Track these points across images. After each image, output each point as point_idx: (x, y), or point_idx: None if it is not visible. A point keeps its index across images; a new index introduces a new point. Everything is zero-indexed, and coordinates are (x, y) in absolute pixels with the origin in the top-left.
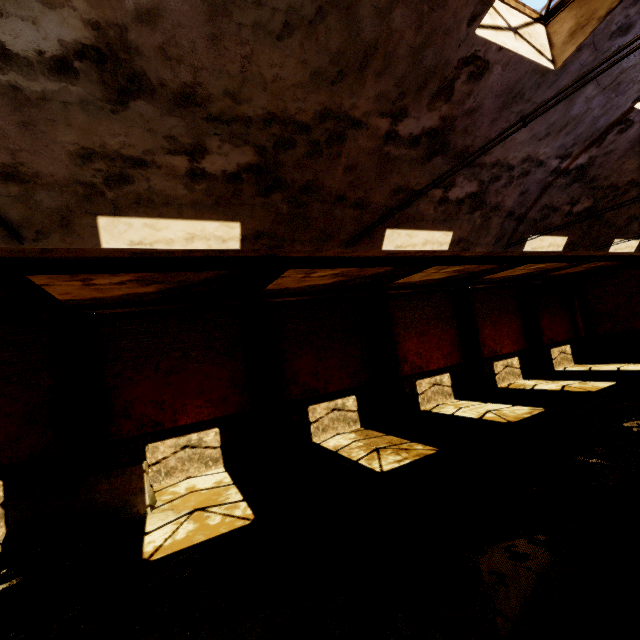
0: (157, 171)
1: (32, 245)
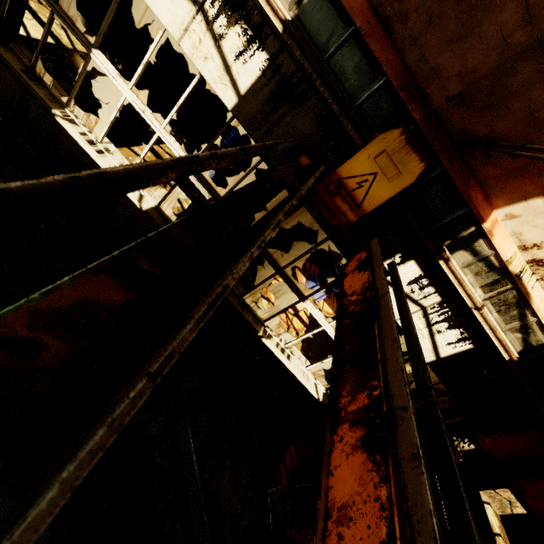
0: None
1: None
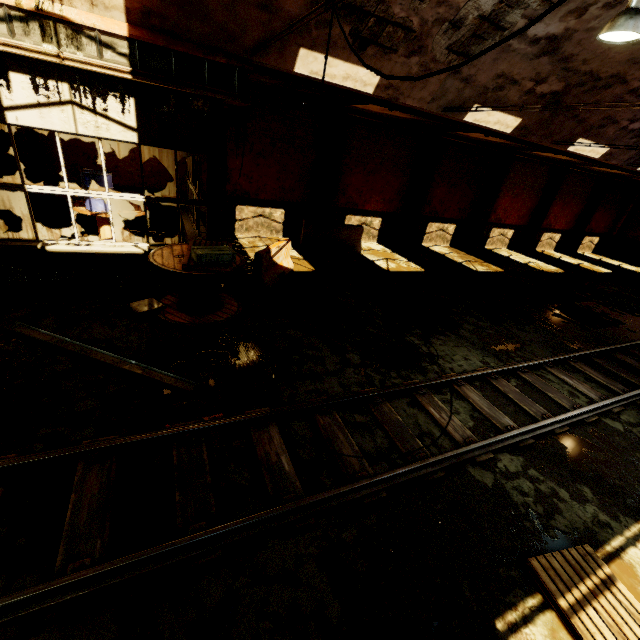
0: (517, 87)
1: (443, 113)
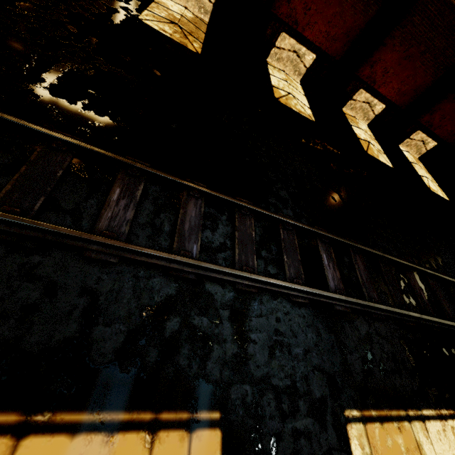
0: None
1: None
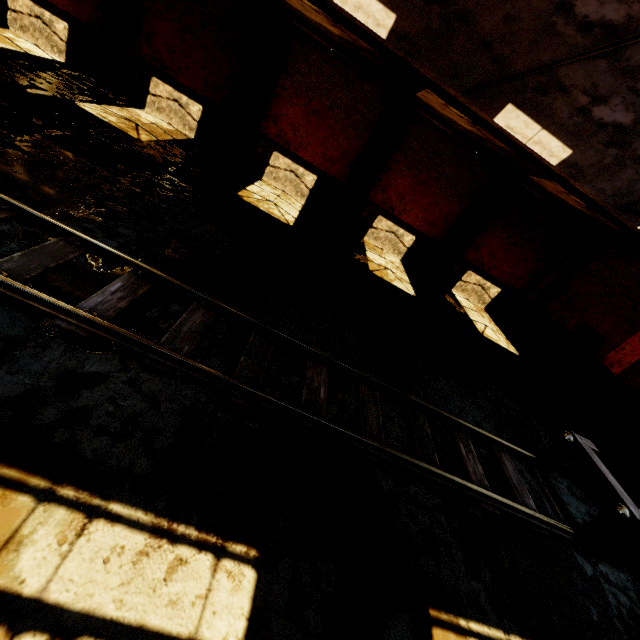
0: None
1: None
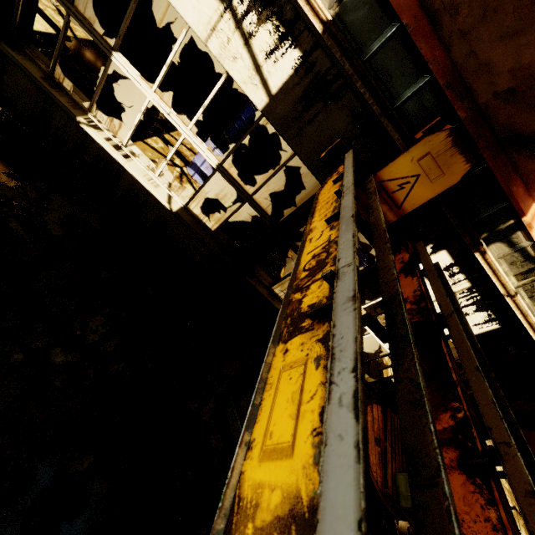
0: None
1: None
